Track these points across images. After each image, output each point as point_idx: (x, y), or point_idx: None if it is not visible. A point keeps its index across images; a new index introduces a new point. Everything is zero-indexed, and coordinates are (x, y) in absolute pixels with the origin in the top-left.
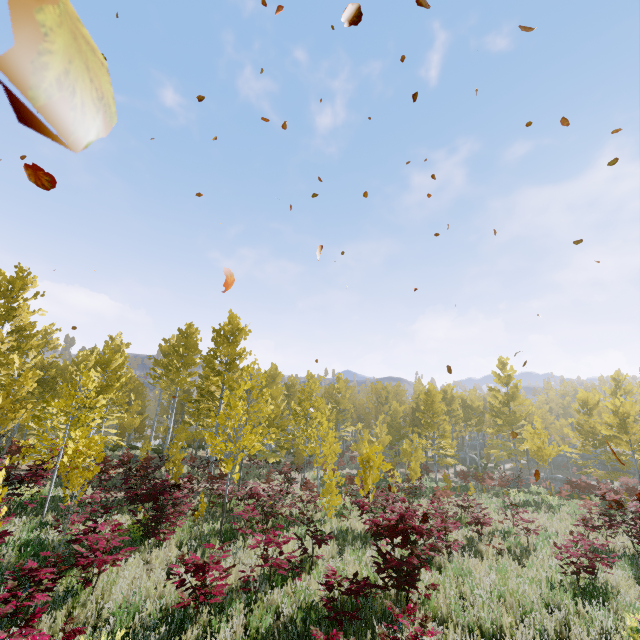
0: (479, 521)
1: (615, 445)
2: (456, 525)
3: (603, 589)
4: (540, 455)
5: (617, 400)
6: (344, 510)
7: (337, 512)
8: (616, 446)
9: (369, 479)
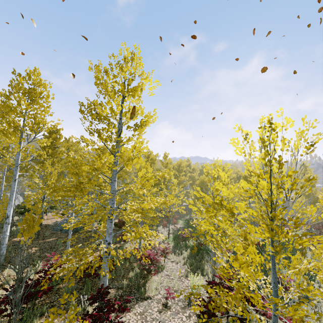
0: None
1: None
2: None
3: None
4: None
5: None
6: None
7: None
8: None
9: None
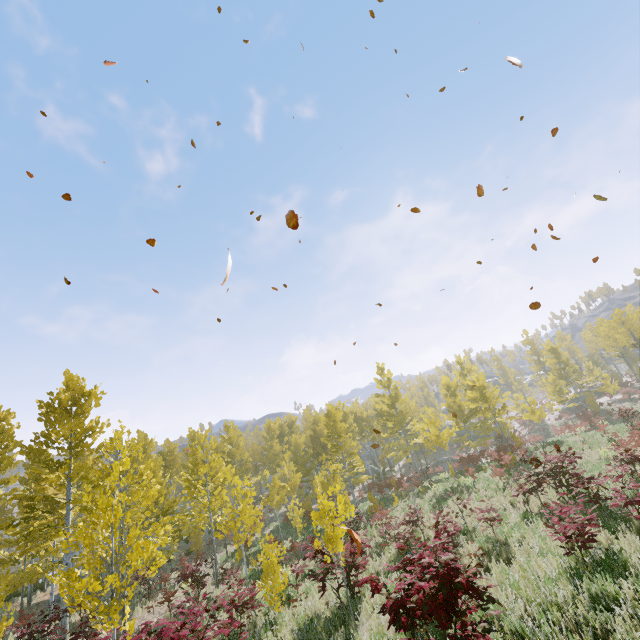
0: (447, 532)
1: (483, 414)
2: (415, 546)
3: (607, 553)
4: (439, 442)
5: (473, 377)
6: (287, 589)
7: (281, 597)
8: (484, 415)
9: (333, 536)
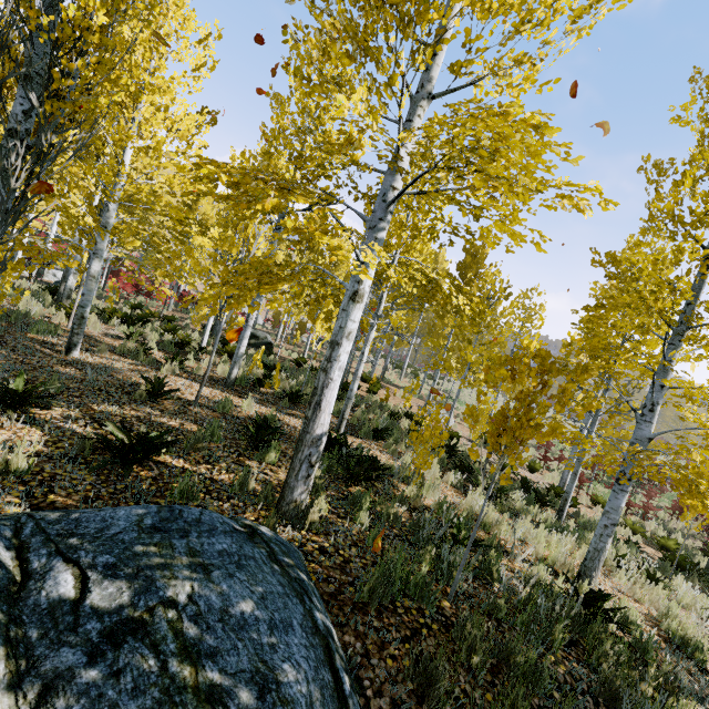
0: None
1: None
2: None
3: None
4: None
5: None
6: None
7: None
8: None
9: None
